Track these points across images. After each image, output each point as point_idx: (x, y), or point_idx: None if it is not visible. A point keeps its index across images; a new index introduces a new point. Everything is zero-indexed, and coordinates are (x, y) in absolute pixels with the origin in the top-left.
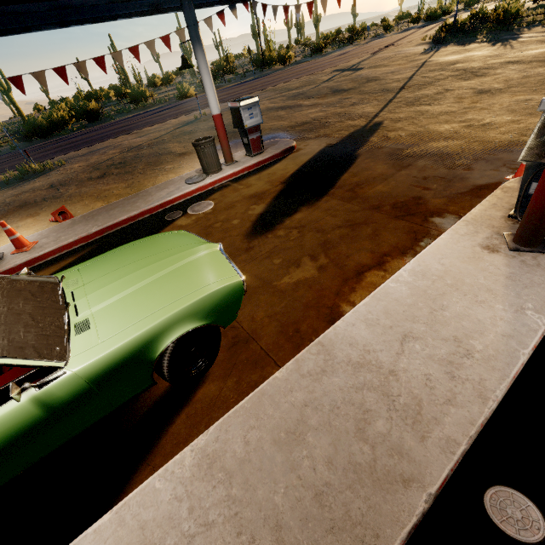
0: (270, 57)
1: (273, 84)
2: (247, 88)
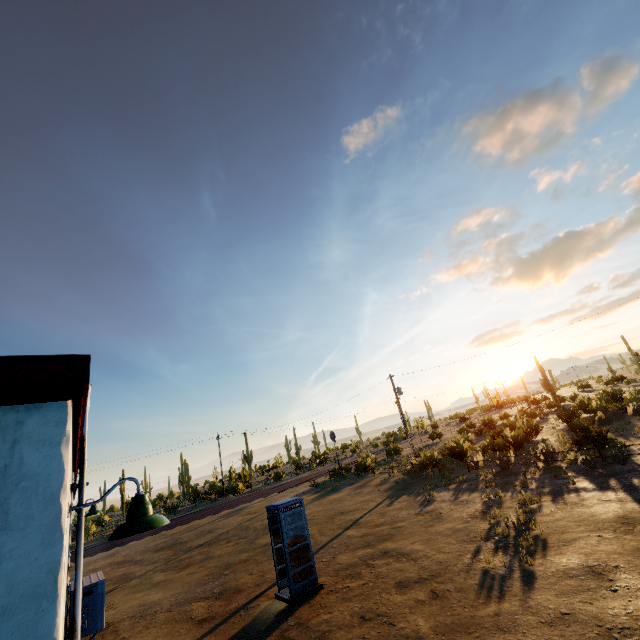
0: (229, 487)
1: (172, 527)
2: (156, 530)
